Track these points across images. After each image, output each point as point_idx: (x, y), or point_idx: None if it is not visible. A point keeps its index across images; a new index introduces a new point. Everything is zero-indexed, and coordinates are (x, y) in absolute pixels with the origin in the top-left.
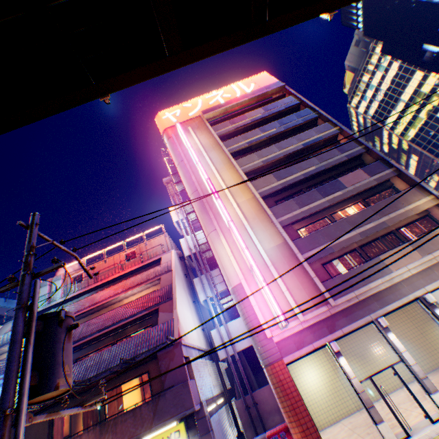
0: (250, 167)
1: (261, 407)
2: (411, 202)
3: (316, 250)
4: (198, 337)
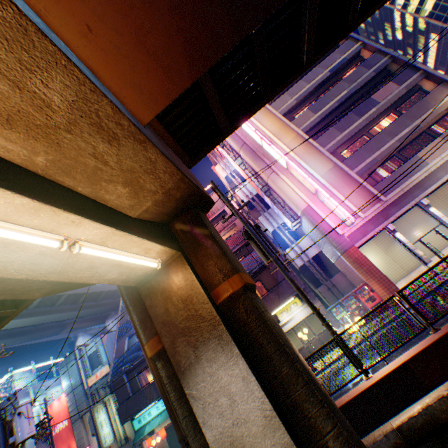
0: (285, 108)
1: (338, 287)
2: (440, 100)
3: (363, 164)
4: None
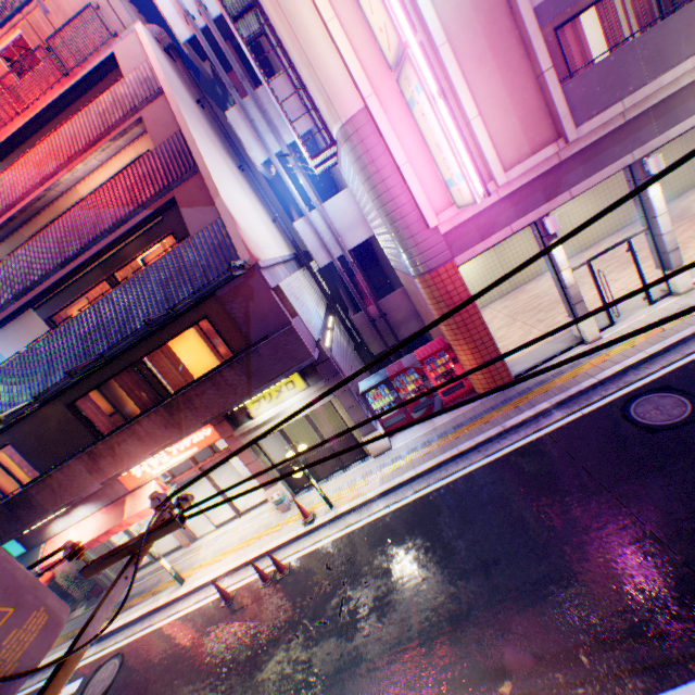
0: None
1: (391, 318)
2: None
3: None
4: (274, 240)
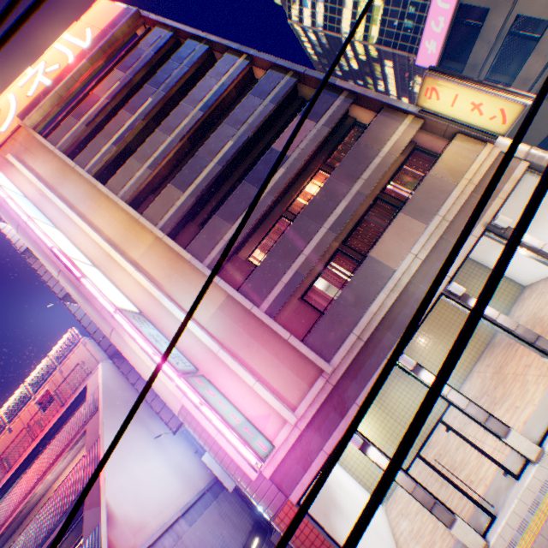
0: (132, 186)
1: None
2: (386, 139)
3: (278, 287)
4: (184, 482)
